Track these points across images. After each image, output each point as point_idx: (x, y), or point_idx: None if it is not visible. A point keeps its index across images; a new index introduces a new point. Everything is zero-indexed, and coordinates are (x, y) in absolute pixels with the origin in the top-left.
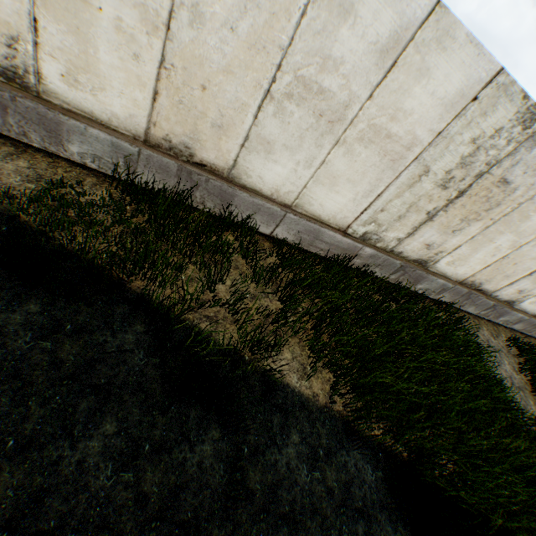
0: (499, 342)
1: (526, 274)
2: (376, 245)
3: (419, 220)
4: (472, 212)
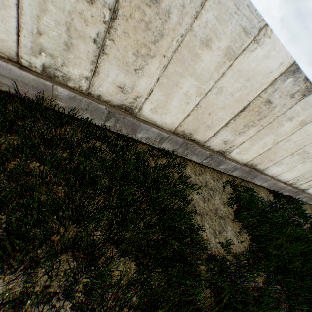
0: (219, 184)
1: (224, 125)
2: (69, 85)
3: (92, 52)
4: (141, 44)
